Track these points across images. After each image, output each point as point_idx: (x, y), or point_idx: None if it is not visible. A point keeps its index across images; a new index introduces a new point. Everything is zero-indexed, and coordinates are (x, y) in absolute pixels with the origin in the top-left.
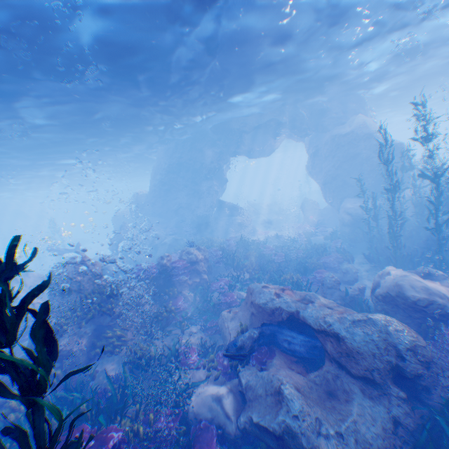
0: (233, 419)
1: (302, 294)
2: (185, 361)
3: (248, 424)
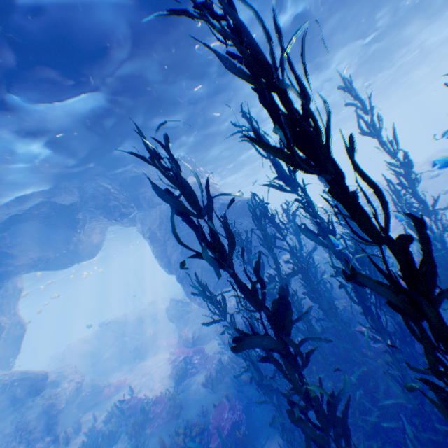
0: None
1: None
2: None
3: None
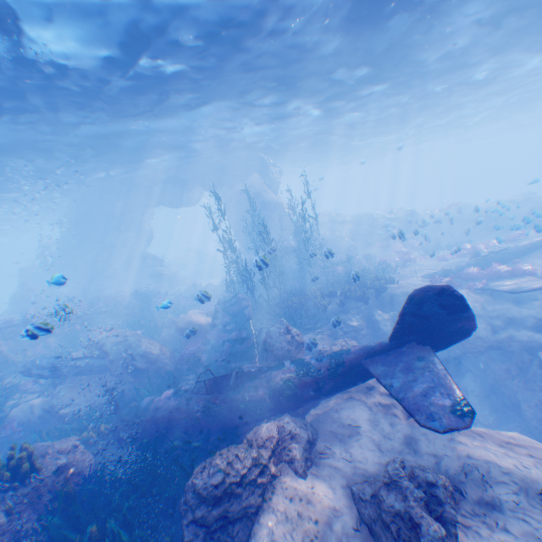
0: (38, 413)
1: (120, 331)
2: (26, 389)
3: (44, 413)
